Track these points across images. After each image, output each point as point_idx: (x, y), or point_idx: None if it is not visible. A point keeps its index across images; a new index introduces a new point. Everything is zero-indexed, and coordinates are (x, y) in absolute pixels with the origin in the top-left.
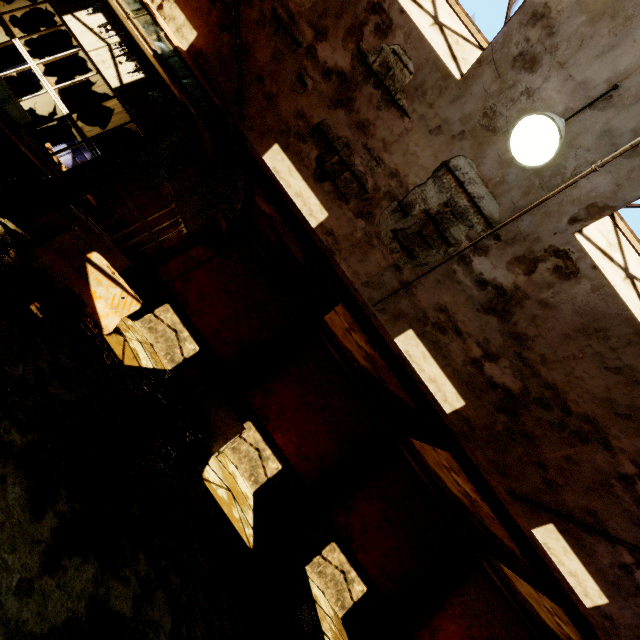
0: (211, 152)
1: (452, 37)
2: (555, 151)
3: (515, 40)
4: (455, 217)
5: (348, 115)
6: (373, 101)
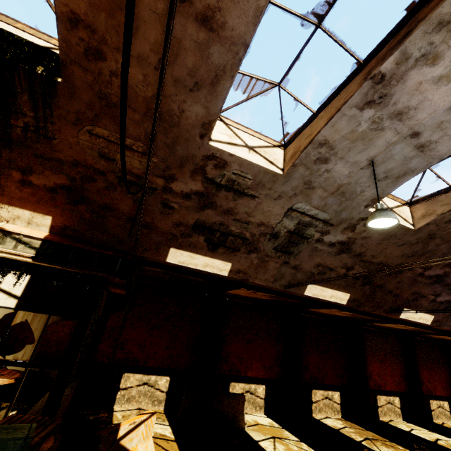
0: (125, 283)
1: (261, 151)
2: (395, 224)
3: (312, 154)
4: (306, 226)
5: (214, 210)
6: (229, 198)
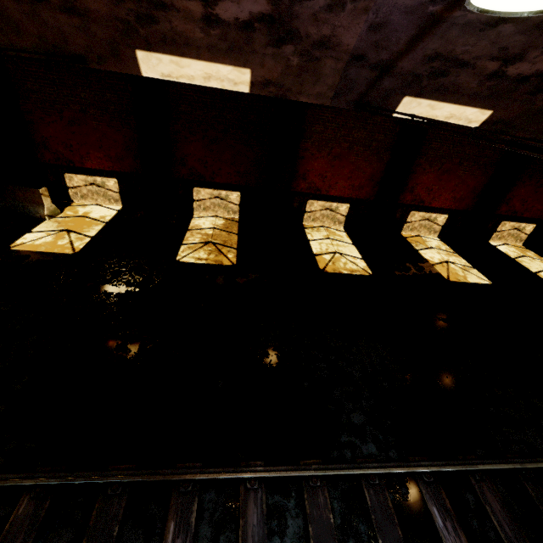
0: None
1: None
2: None
3: None
4: None
5: None
6: None
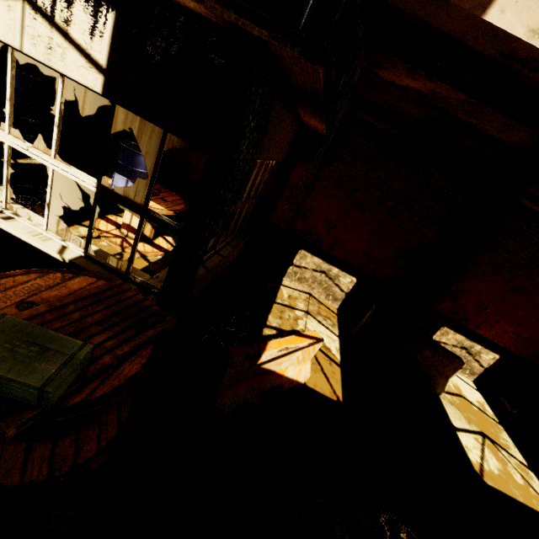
0: (320, 88)
1: None
2: None
3: None
4: None
5: None
6: None
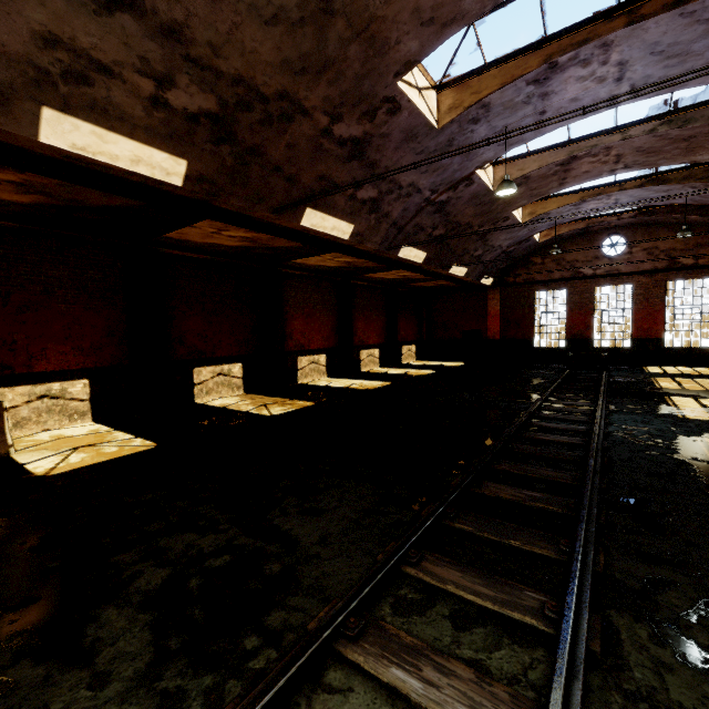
0: None
1: None
2: None
3: None
4: None
5: None
6: None
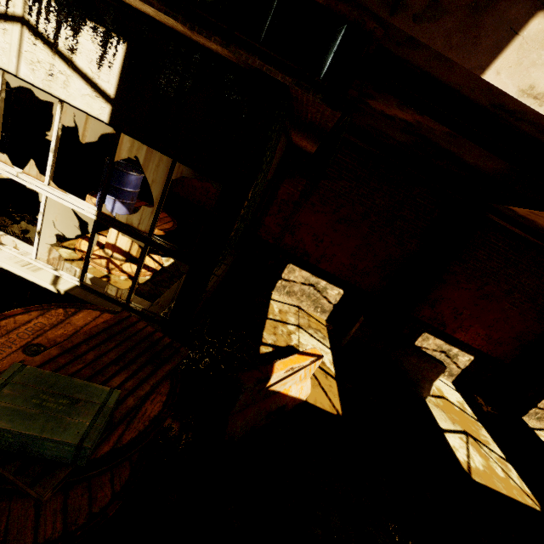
0: (331, 125)
1: None
2: None
3: None
4: None
5: None
6: None
